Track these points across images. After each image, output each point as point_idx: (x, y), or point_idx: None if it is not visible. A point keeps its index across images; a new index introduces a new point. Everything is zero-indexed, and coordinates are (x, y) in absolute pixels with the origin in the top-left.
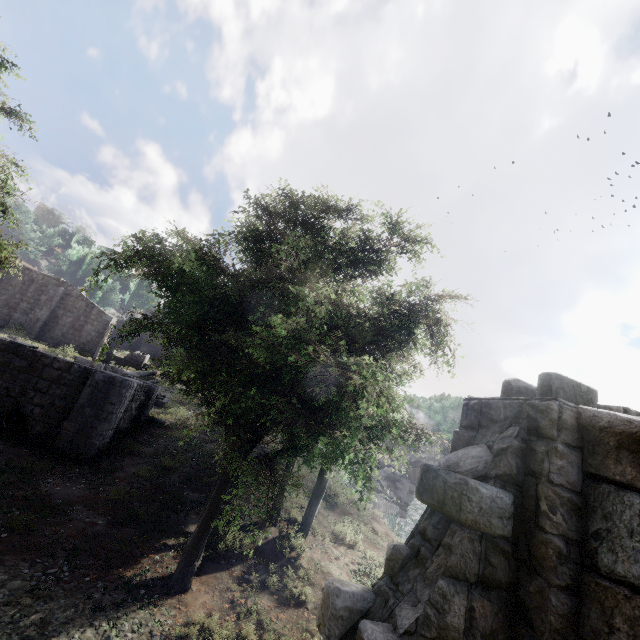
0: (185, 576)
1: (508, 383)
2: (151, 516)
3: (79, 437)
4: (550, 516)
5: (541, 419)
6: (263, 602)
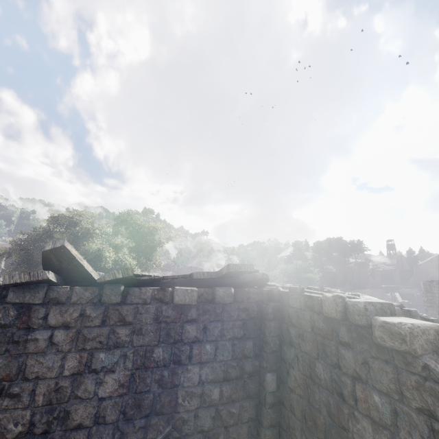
0: None
1: None
2: None
3: None
4: None
5: None
6: None
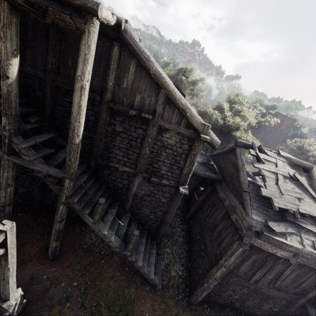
0: None
1: None
2: None
3: None
4: None
5: None
6: None
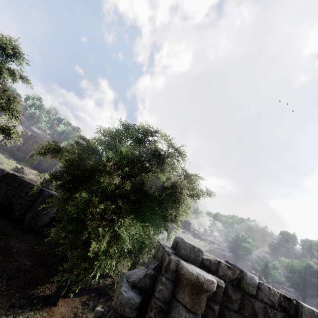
0: (56, 297)
1: (176, 238)
2: (53, 264)
3: (33, 220)
4: (149, 312)
5: (163, 263)
6: (90, 317)
